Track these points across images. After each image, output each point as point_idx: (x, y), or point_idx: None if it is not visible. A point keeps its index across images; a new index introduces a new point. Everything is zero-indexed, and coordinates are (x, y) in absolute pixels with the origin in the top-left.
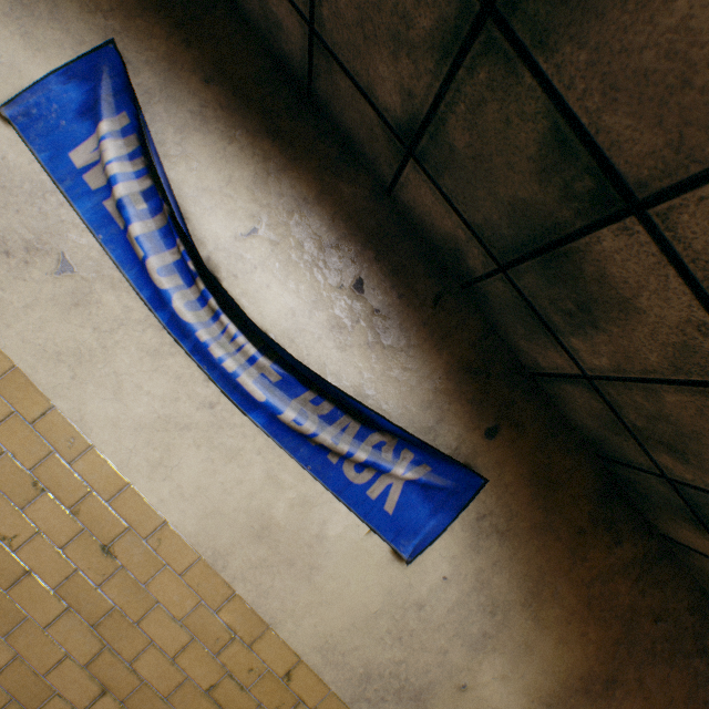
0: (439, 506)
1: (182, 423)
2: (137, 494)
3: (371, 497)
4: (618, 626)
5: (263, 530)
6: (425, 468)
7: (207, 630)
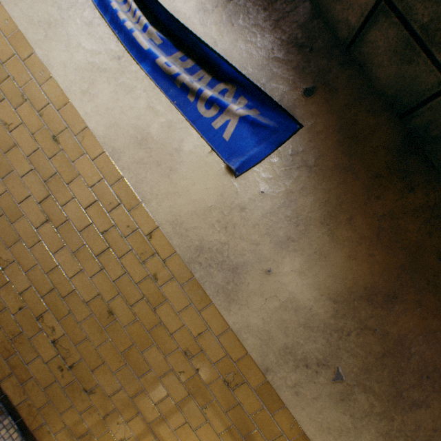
0: (262, 140)
1: (101, 68)
2: (74, 108)
3: (214, 128)
4: (403, 256)
5: (143, 140)
6: (255, 112)
7: (105, 197)
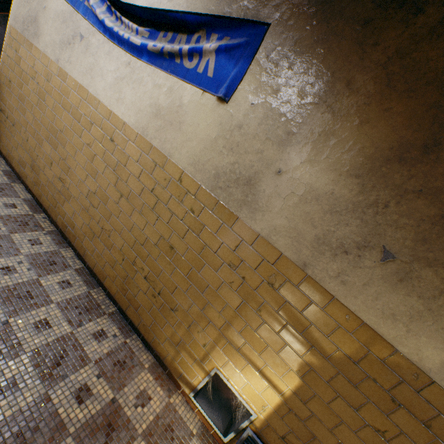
0: (239, 60)
1: (122, 78)
2: (115, 114)
3: (200, 73)
4: (433, 91)
5: (157, 112)
6: (226, 39)
7: (147, 165)
